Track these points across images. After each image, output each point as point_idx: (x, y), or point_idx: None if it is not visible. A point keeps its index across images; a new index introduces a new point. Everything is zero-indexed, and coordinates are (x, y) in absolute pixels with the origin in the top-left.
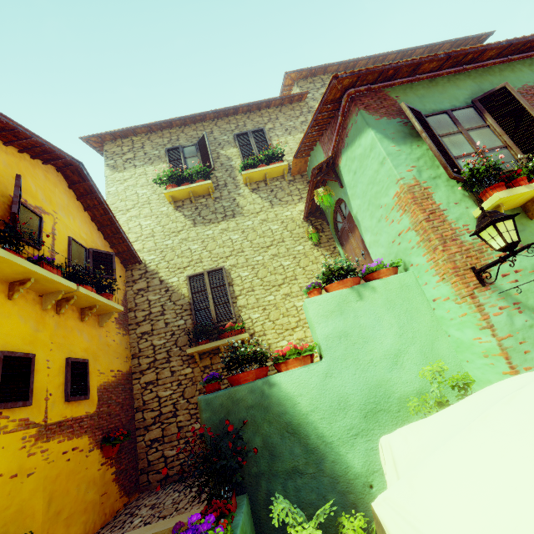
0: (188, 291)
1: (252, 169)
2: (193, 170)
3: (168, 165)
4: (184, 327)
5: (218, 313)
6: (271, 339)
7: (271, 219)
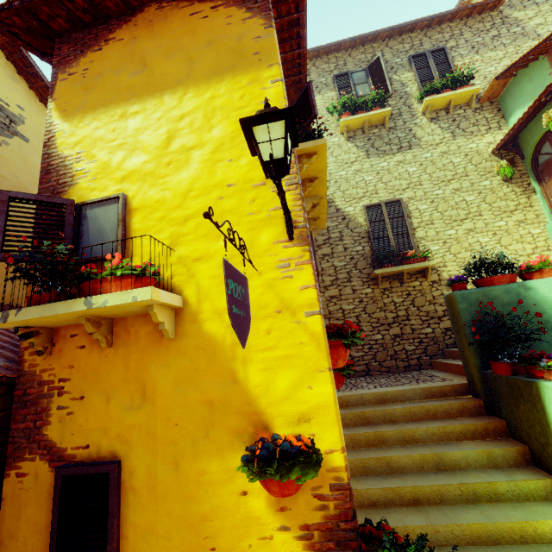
0: (366, 220)
1: (437, 95)
2: (368, 97)
3: (338, 93)
4: (363, 253)
5: (396, 242)
6: (452, 270)
7: (453, 151)
